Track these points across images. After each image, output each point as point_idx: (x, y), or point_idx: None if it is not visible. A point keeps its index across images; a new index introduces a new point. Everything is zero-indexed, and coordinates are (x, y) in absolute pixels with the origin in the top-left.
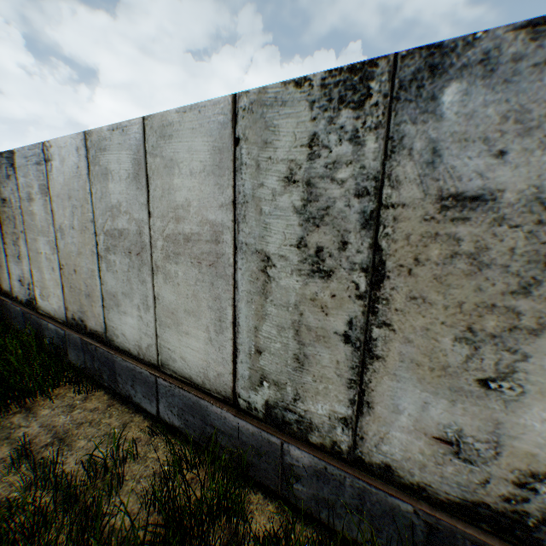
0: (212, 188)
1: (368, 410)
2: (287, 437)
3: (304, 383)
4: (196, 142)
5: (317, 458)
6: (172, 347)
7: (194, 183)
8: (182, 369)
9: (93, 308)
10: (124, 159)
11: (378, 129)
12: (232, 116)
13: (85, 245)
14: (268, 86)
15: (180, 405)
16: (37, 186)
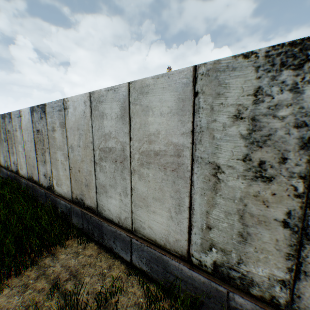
0: (176, 123)
1: (304, 277)
2: (231, 287)
3: (247, 252)
4: (165, 95)
5: (258, 306)
6: (143, 220)
7: (163, 120)
8: (149, 234)
9: (89, 193)
10: (115, 106)
11: None
12: (193, 79)
13: (86, 156)
14: (221, 59)
15: (147, 257)
16: (58, 123)
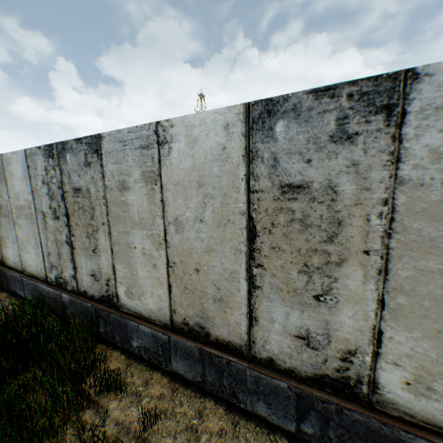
0: (26, 185)
1: (77, 270)
2: (62, 290)
3: (63, 264)
4: (19, 166)
5: (70, 296)
6: (26, 260)
7: (21, 183)
8: (31, 270)
9: None
10: None
11: (58, 166)
12: (26, 157)
13: None
14: (33, 147)
15: (32, 288)
16: None
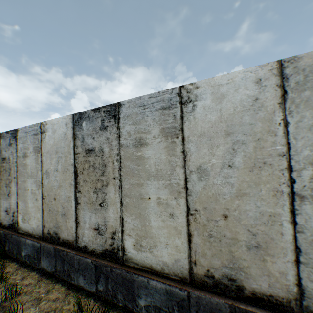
0: None
1: None
2: None
3: None
4: None
5: None
6: None
7: None
8: None
9: None
10: None
11: None
12: None
13: None
14: None
15: None
16: None
